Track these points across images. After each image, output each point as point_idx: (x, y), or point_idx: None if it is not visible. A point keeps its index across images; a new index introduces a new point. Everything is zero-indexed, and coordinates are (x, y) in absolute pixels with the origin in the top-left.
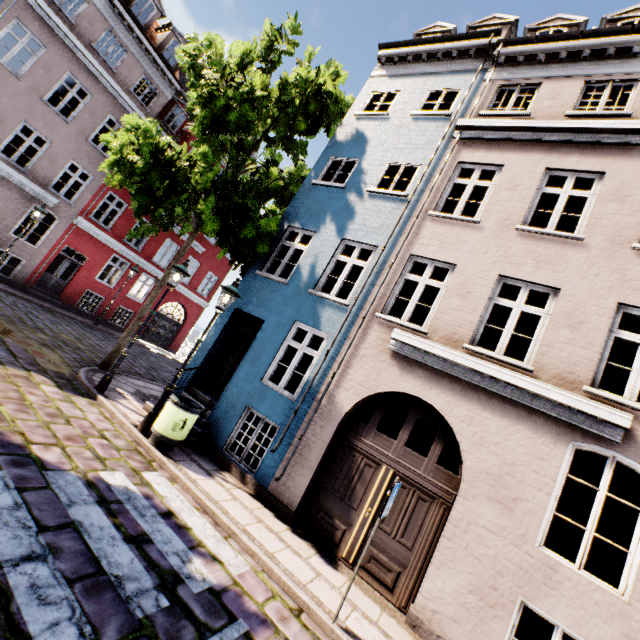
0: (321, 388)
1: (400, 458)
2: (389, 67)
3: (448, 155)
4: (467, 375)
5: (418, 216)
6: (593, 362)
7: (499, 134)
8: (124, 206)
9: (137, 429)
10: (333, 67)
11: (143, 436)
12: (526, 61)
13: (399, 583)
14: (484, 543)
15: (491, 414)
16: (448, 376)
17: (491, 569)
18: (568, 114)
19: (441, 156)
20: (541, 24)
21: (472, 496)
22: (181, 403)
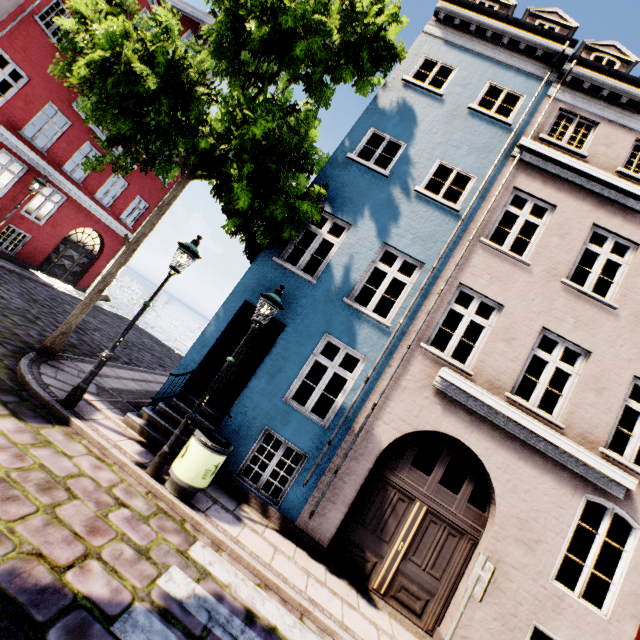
0: (357, 418)
1: (434, 495)
2: (446, 28)
3: (507, 176)
4: (508, 425)
5: (471, 240)
6: (609, 426)
7: (557, 169)
8: (23, 79)
9: (146, 472)
10: (395, 5)
11: (157, 483)
12: (589, 90)
13: (427, 610)
14: (509, 578)
15: (524, 464)
16: (489, 422)
17: (513, 600)
18: (620, 171)
19: (497, 173)
20: (598, 45)
21: (502, 537)
22: (216, 446)
